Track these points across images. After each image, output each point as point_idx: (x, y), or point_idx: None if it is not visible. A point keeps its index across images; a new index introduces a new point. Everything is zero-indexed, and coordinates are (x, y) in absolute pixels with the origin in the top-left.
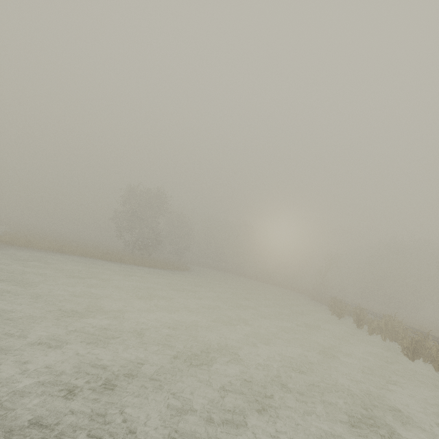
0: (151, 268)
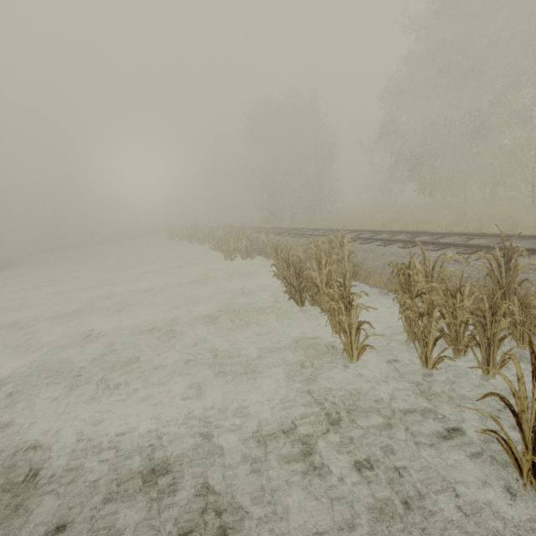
0: None
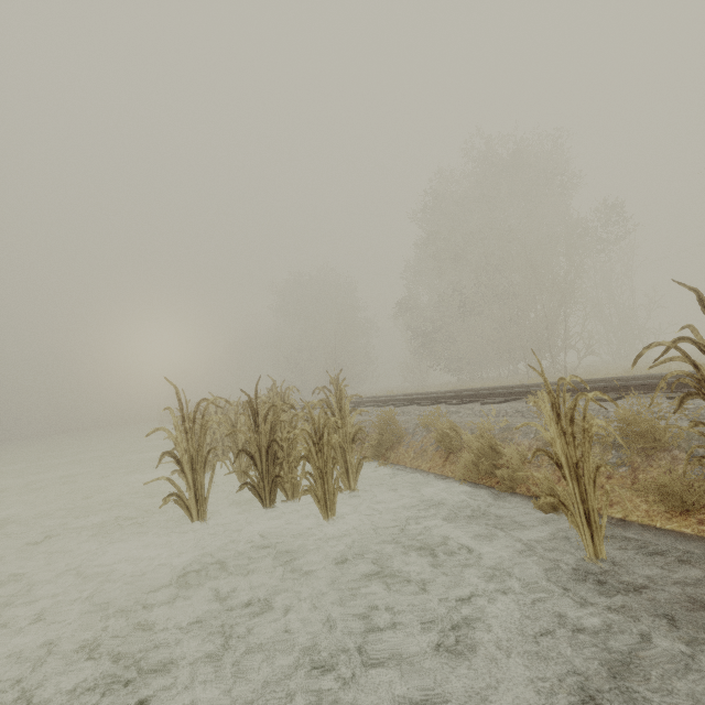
0: None
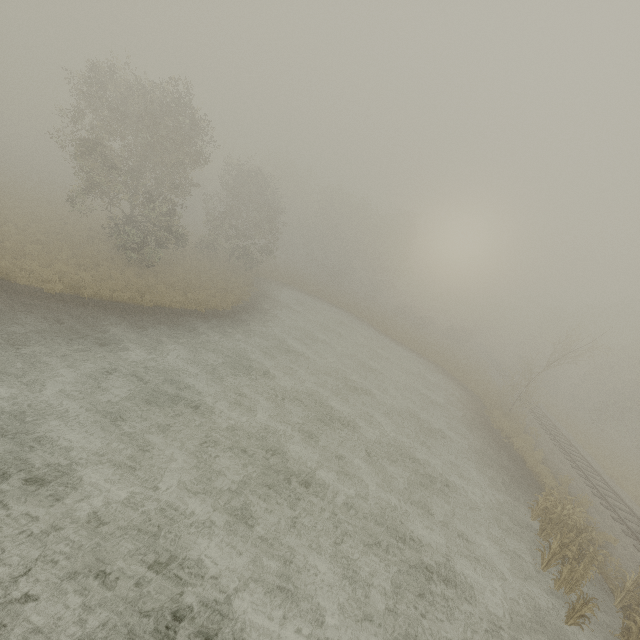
0: (96, 305)
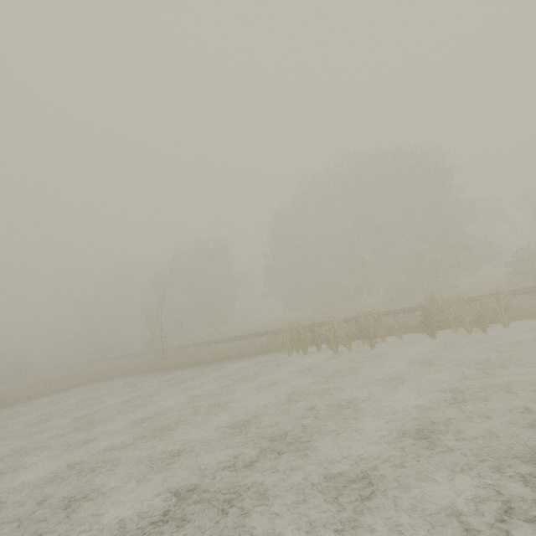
0: None
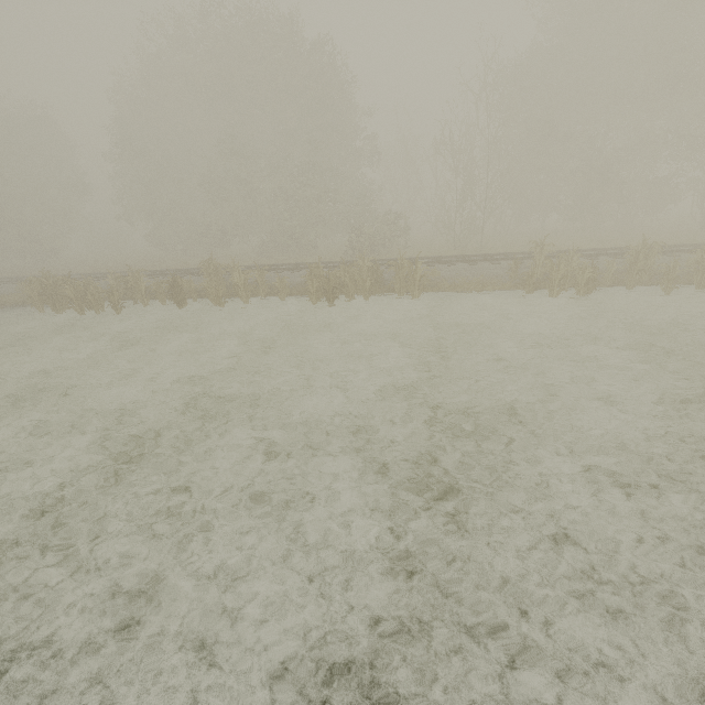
0: None
